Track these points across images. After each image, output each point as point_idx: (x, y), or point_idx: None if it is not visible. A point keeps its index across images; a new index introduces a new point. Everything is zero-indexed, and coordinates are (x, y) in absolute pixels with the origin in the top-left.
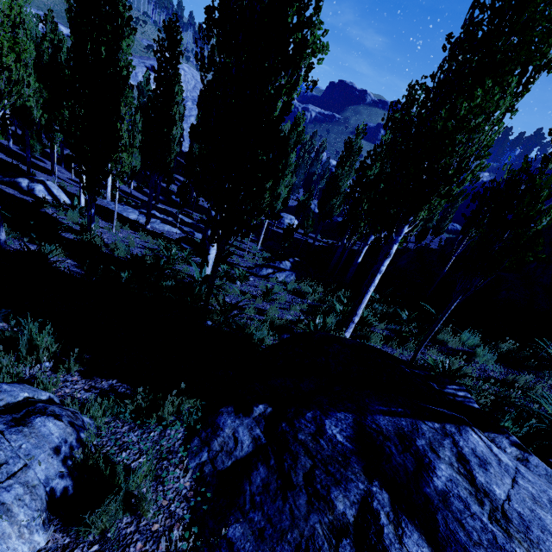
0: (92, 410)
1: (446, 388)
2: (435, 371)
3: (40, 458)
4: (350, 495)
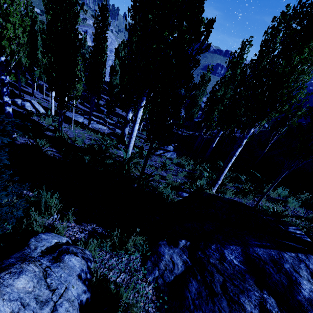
0: (90, 246)
1: (289, 228)
2: (268, 213)
3: (72, 282)
4: (252, 300)
